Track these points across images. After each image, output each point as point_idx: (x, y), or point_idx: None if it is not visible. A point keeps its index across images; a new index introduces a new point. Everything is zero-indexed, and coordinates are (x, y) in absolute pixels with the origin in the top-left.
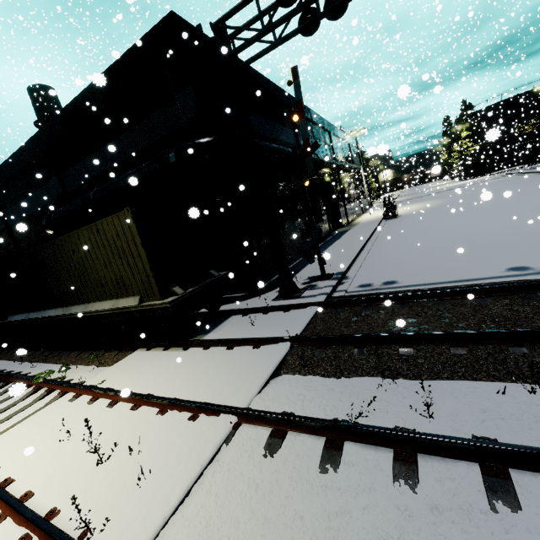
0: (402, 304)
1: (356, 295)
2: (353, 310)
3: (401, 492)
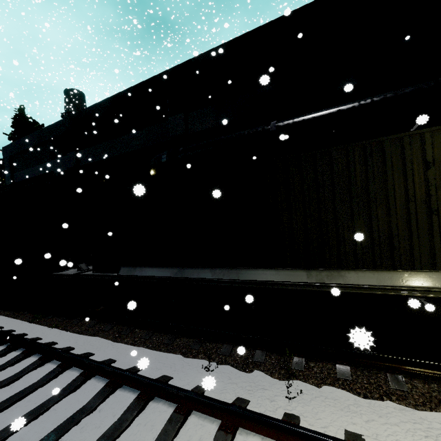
0: None
1: None
2: None
3: None
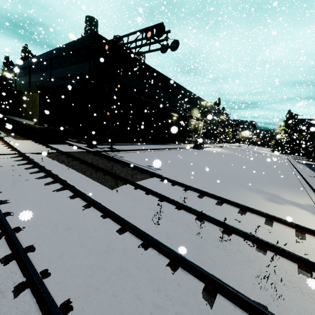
0: (101, 157)
1: (104, 154)
2: (90, 154)
3: (19, 164)
